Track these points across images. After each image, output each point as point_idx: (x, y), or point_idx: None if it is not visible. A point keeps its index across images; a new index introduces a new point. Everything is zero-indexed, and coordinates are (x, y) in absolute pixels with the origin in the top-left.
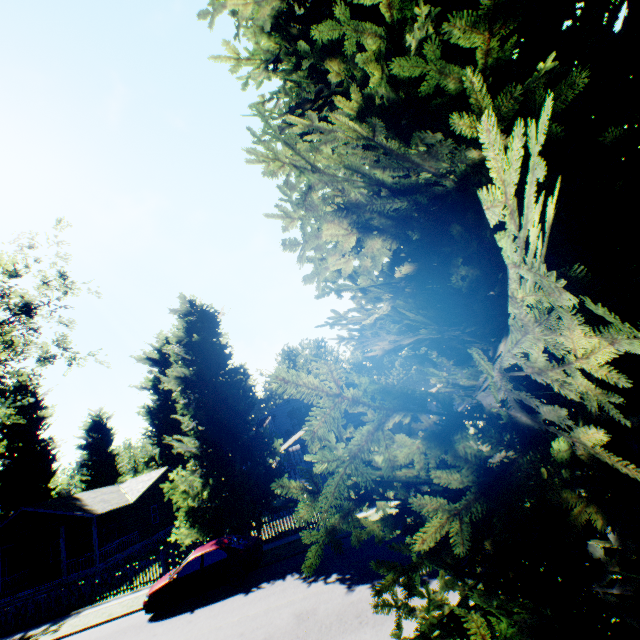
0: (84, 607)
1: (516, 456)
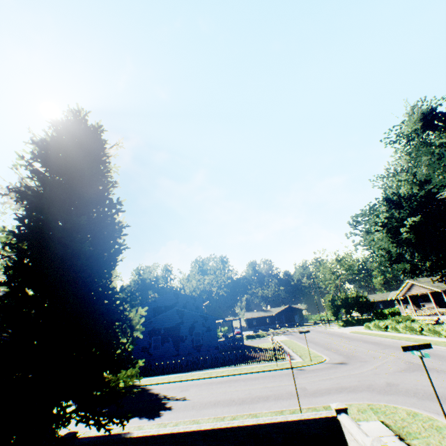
0: None
1: None
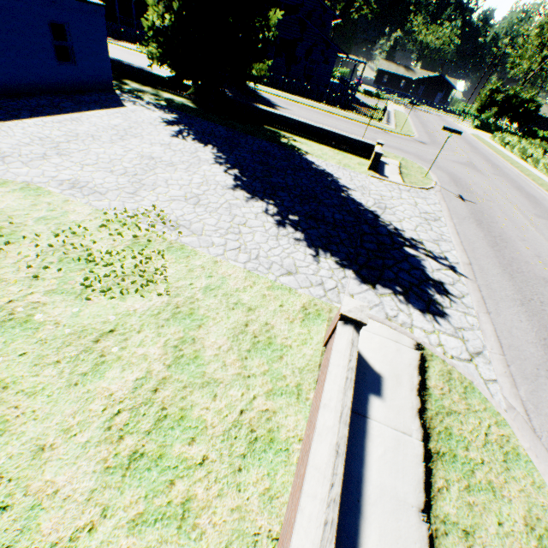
0: (127, 43)
1: (170, 16)
